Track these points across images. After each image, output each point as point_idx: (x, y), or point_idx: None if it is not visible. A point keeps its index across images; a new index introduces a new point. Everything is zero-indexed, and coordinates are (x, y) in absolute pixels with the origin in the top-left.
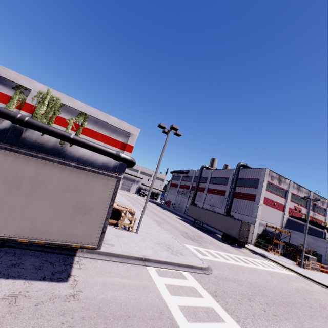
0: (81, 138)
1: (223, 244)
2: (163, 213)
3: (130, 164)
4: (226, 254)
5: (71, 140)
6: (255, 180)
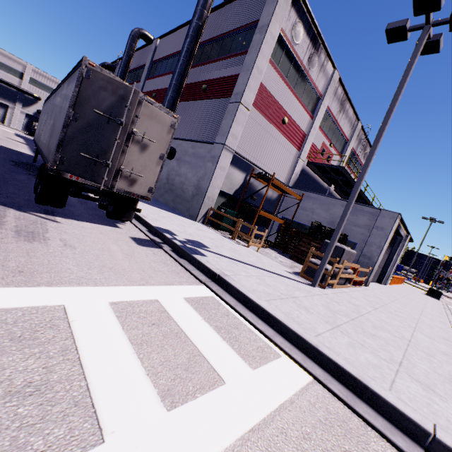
0: None
1: None
2: None
3: None
4: None
5: None
6: (250, 30)
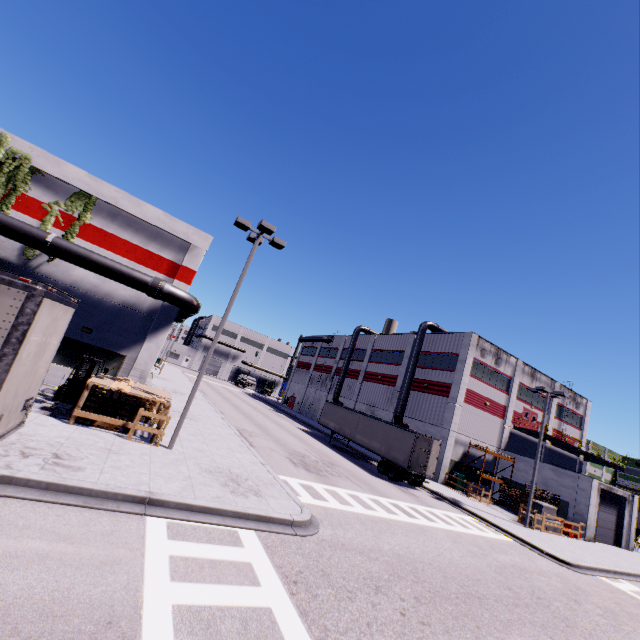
0: (73, 244)
1: (376, 480)
2: (270, 418)
3: (186, 307)
4: (372, 498)
5: (47, 247)
6: (453, 356)
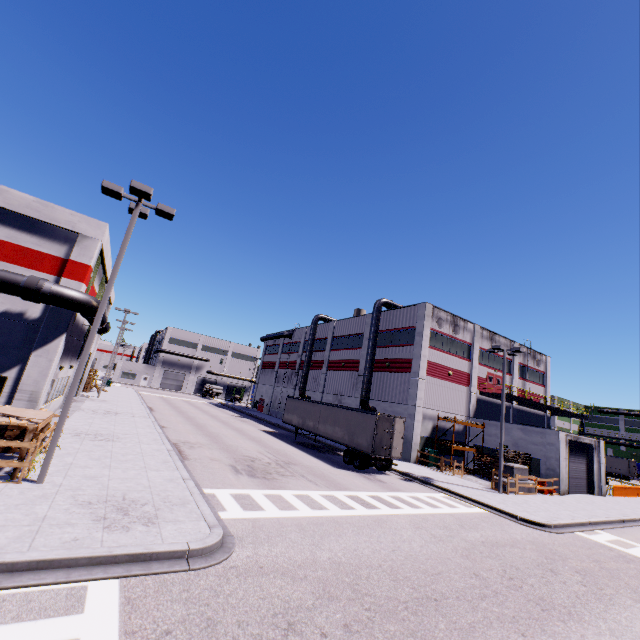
0: None
1: (338, 472)
2: (229, 425)
3: (80, 308)
4: (327, 494)
5: None
6: (410, 330)
